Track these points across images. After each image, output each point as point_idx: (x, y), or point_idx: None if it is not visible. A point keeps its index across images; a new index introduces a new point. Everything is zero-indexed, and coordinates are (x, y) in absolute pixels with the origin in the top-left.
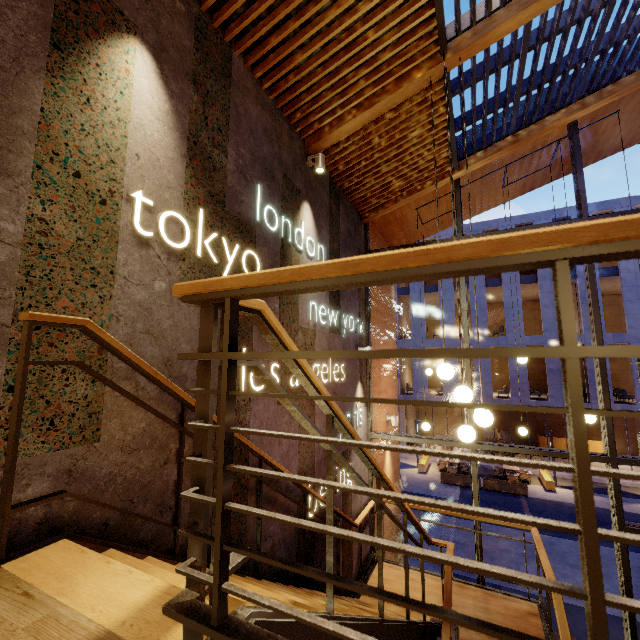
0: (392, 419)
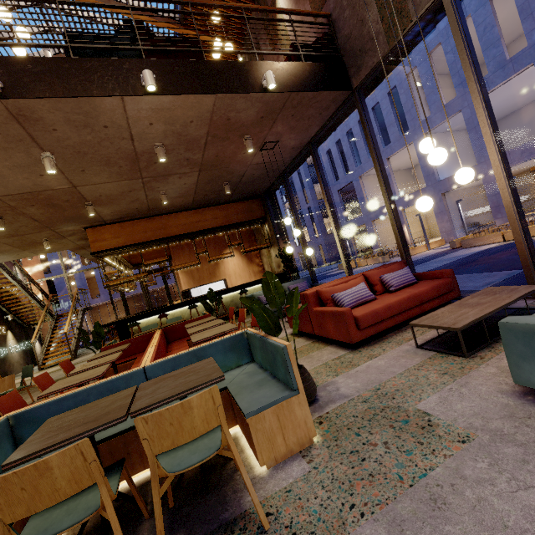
0: (40, 282)
